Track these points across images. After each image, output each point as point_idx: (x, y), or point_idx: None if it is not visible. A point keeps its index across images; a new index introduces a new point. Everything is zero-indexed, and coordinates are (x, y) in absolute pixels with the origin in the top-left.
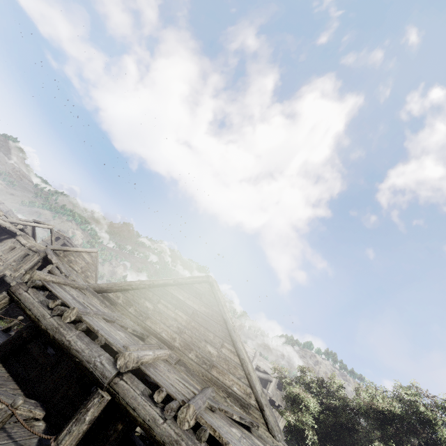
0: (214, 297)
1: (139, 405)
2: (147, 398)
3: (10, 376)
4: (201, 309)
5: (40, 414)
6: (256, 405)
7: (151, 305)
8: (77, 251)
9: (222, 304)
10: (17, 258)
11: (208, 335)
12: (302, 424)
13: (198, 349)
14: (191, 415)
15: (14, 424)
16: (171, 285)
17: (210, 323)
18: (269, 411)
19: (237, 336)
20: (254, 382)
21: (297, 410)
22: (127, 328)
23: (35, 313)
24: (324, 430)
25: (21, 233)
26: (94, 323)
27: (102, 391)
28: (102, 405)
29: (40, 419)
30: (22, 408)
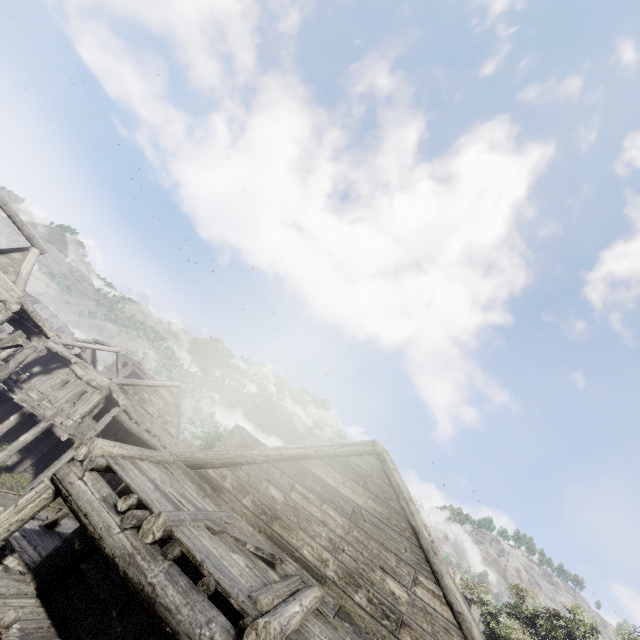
0: (388, 483)
1: None
2: None
3: (51, 626)
4: (367, 504)
5: None
6: None
7: (280, 494)
8: (153, 386)
9: (405, 496)
10: (70, 397)
11: (385, 558)
12: None
13: (371, 586)
14: None
15: None
16: (310, 457)
17: (388, 532)
18: None
19: (441, 564)
20: None
21: None
22: (246, 543)
23: (94, 523)
24: None
25: (77, 360)
26: (193, 542)
27: None
28: None
29: None
30: None
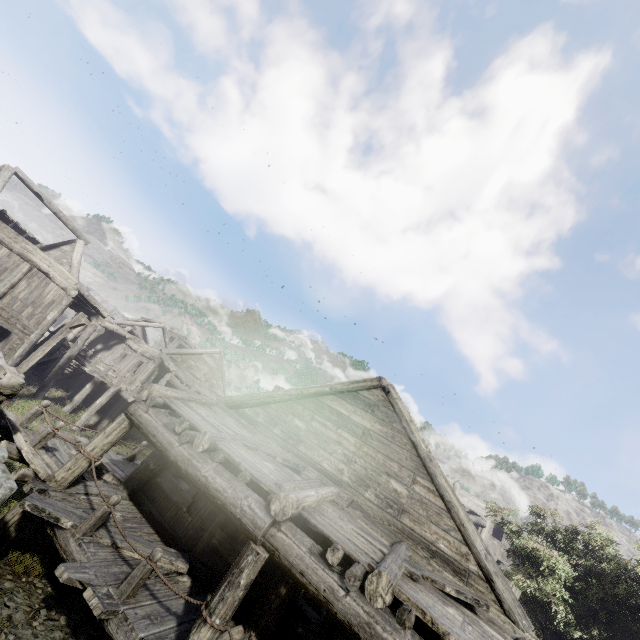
0: (392, 410)
1: (307, 568)
2: (317, 559)
3: (142, 517)
4: (374, 427)
5: (183, 567)
6: (479, 573)
7: (303, 424)
8: (197, 354)
9: (407, 419)
10: (130, 367)
11: (389, 466)
12: (544, 594)
13: (378, 486)
14: (386, 588)
15: (156, 580)
16: (326, 394)
17: (391, 447)
18: (502, 583)
19: (435, 468)
20: (471, 538)
21: (534, 574)
22: (276, 457)
23: (160, 441)
24: (584, 606)
25: (130, 337)
26: (233, 451)
27: (256, 545)
28: (258, 564)
29: (184, 573)
30: (162, 559)
